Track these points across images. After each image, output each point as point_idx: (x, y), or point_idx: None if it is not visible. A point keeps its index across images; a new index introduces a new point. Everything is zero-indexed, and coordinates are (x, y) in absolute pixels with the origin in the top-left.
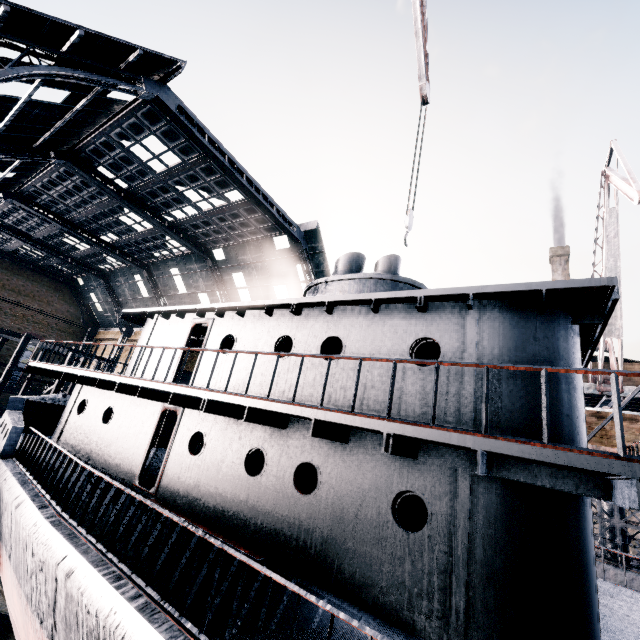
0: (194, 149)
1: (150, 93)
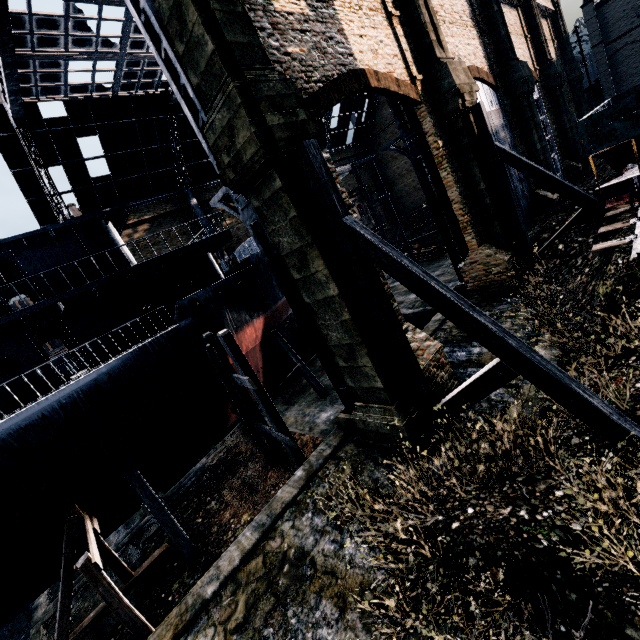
0: (39, 63)
1: (17, 125)
